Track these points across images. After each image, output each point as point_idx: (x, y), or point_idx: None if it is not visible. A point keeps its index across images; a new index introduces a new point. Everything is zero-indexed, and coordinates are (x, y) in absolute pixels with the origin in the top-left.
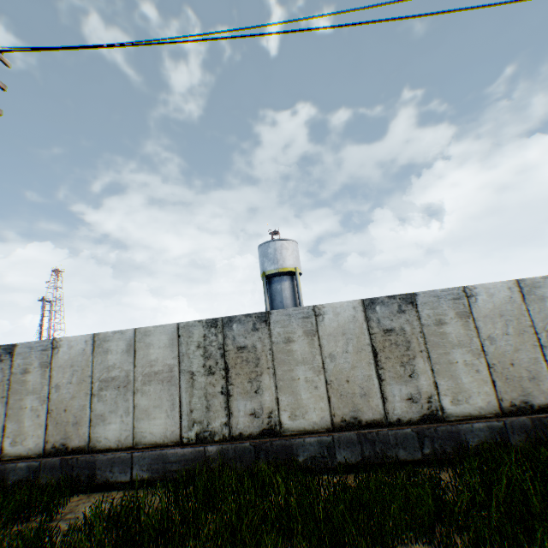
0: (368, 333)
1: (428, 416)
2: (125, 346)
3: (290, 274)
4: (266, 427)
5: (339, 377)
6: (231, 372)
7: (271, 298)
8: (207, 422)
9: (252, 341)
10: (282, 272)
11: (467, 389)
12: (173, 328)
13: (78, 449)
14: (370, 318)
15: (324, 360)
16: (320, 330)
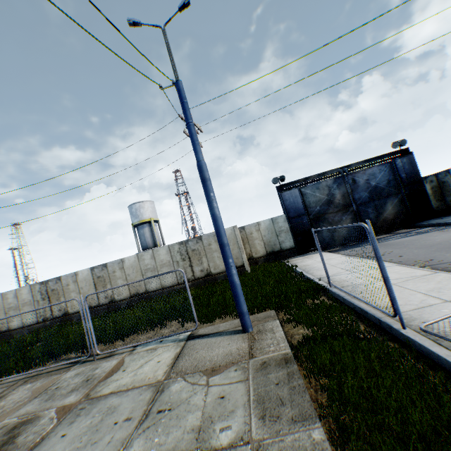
0: (93, 278)
1: (111, 301)
2: (14, 295)
3: (148, 222)
4: (64, 313)
5: (85, 294)
6: (51, 298)
7: (139, 238)
8: (46, 315)
9: (57, 287)
10: (142, 223)
11: (122, 291)
12: (29, 287)
13: (6, 331)
14: (93, 273)
15: (80, 289)
16: (78, 280)
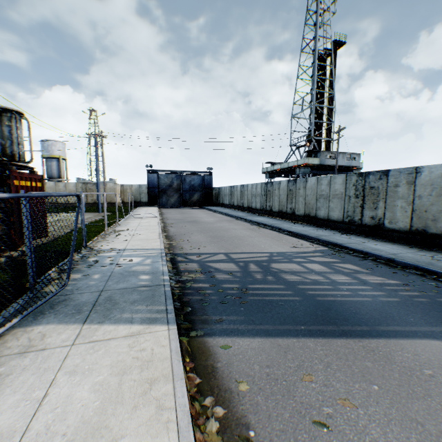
0: None
1: None
2: None
3: (58, 158)
4: None
5: None
6: None
7: (47, 168)
8: None
9: None
10: (52, 157)
11: None
12: None
13: None
14: None
15: None
16: None
